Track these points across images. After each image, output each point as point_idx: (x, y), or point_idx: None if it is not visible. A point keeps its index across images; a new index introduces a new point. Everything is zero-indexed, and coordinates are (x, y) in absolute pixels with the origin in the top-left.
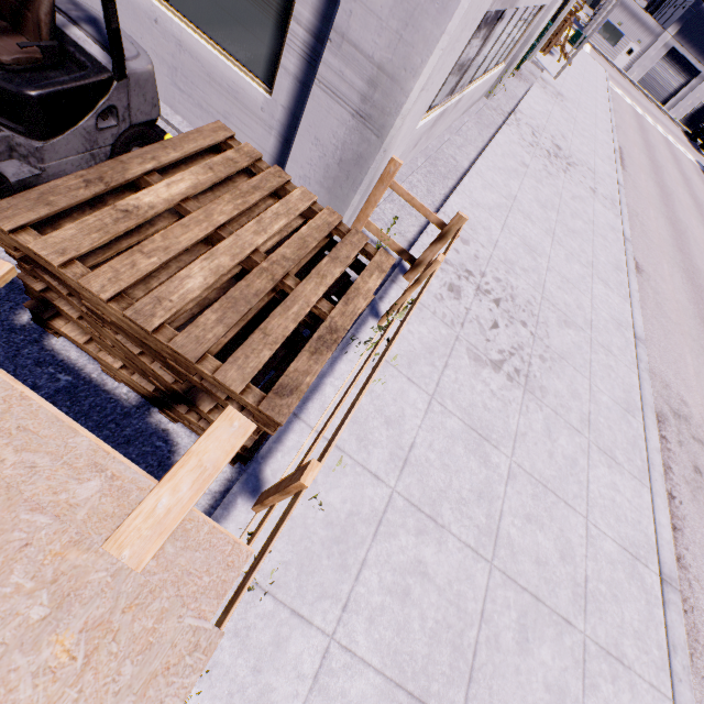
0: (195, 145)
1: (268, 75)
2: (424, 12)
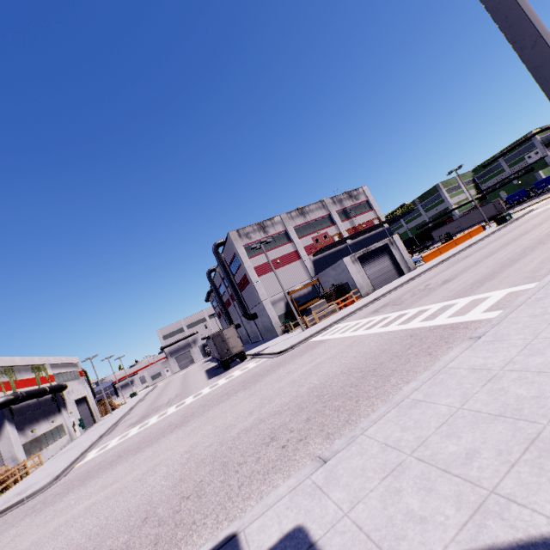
0: None
1: None
2: (12, 449)
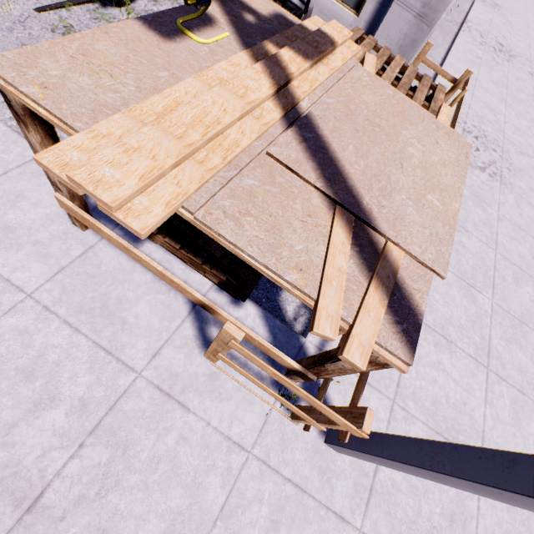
0: (355, 37)
1: (357, 4)
2: None
